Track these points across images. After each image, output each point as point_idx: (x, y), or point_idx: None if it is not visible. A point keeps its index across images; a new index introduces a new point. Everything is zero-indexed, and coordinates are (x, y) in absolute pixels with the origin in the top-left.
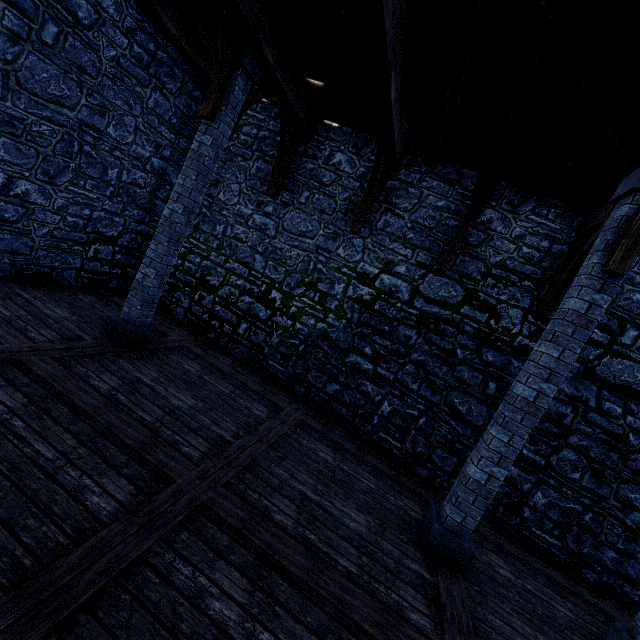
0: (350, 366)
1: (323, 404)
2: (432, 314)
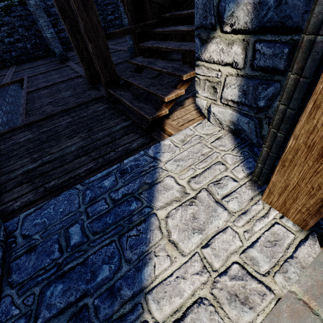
0: (9, 44)
1: (18, 61)
2: (4, 6)
